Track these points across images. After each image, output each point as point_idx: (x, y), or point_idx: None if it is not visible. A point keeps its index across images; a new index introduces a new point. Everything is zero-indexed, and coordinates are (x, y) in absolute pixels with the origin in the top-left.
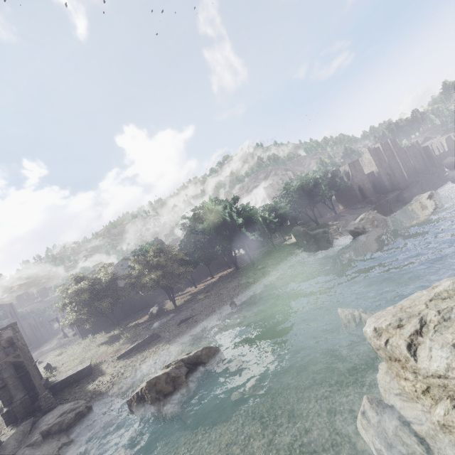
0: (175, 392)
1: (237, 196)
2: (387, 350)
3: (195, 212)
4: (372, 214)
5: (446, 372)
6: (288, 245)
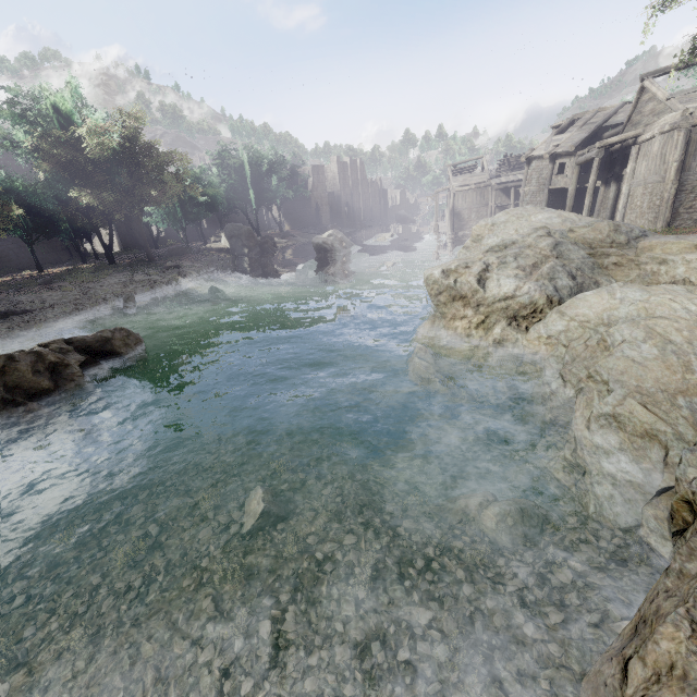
0: (59, 393)
1: (140, 112)
2: (456, 288)
3: (16, 96)
4: (341, 234)
5: (514, 292)
6: (214, 250)
